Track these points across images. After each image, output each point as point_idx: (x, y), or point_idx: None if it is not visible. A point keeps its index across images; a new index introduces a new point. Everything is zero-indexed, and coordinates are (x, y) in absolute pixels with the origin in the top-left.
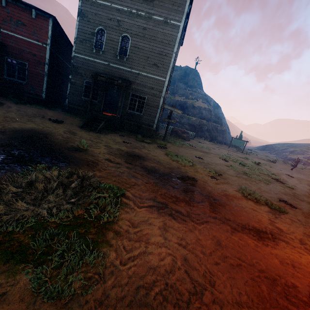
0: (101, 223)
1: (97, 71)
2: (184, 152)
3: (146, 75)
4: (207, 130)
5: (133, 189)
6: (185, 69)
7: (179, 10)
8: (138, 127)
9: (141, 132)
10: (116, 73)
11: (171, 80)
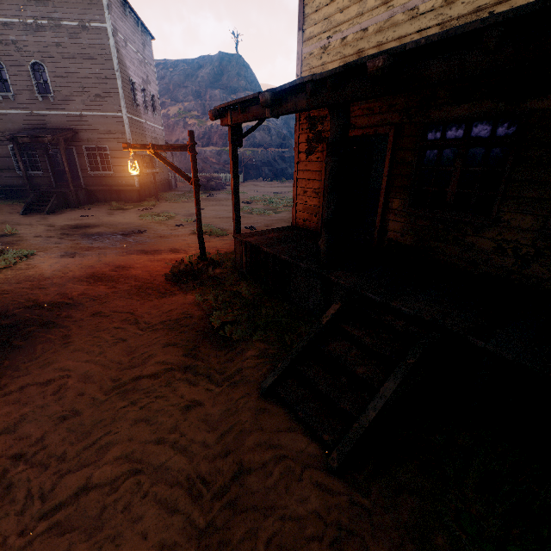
0: (1, 268)
1: (19, 128)
2: (179, 208)
3: (92, 115)
4: (265, 164)
5: (50, 250)
6: (219, 59)
7: (96, 4)
8: (116, 192)
9: (124, 198)
10: (49, 124)
11: (199, 88)
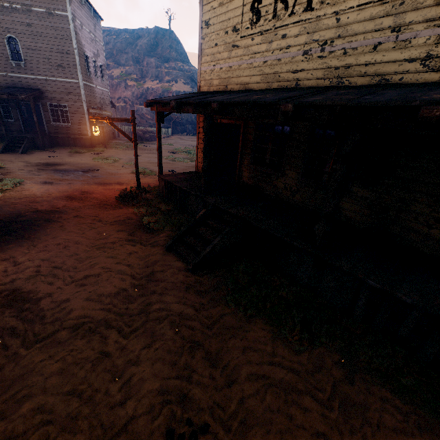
0: (4, 189)
1: None
2: (122, 154)
3: (55, 80)
4: (189, 122)
5: (34, 179)
6: (155, 32)
7: None
8: (73, 139)
9: (79, 144)
10: (20, 84)
11: (138, 55)
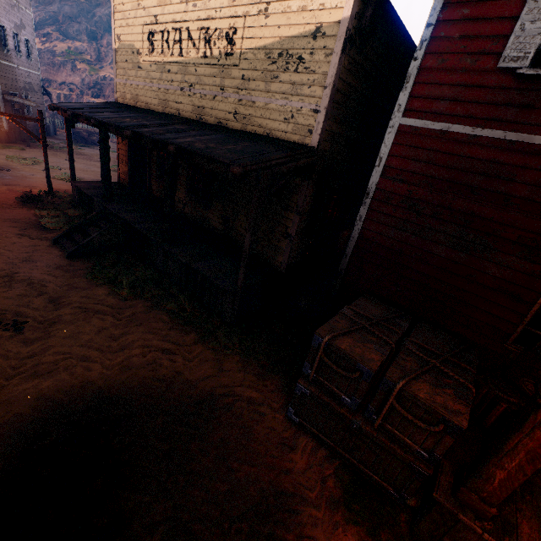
0: None
1: None
2: (50, 156)
3: None
4: None
5: None
6: None
7: None
8: None
9: None
10: None
11: (96, 28)
